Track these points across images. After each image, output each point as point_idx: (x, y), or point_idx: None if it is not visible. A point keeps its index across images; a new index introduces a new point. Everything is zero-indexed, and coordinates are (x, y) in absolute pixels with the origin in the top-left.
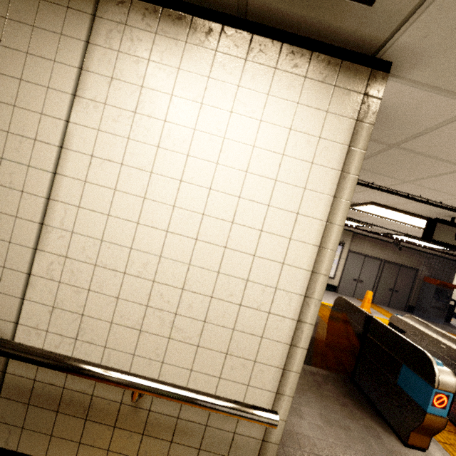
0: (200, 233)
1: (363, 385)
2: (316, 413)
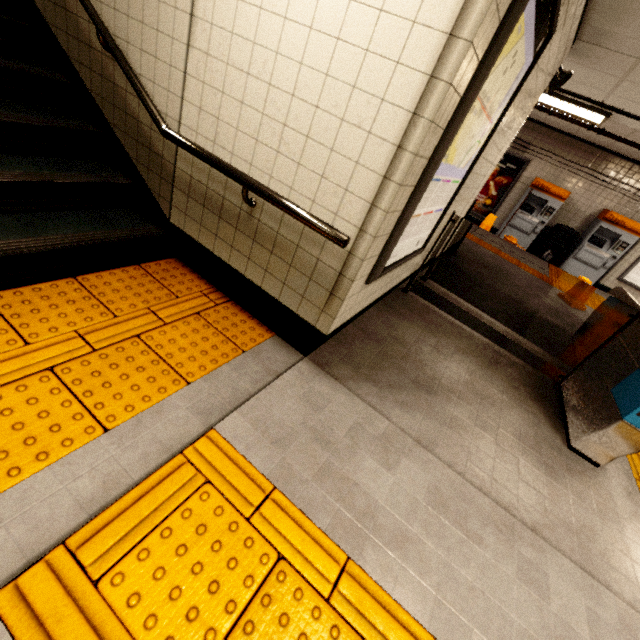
0: (315, 19)
1: (566, 391)
2: (466, 371)
